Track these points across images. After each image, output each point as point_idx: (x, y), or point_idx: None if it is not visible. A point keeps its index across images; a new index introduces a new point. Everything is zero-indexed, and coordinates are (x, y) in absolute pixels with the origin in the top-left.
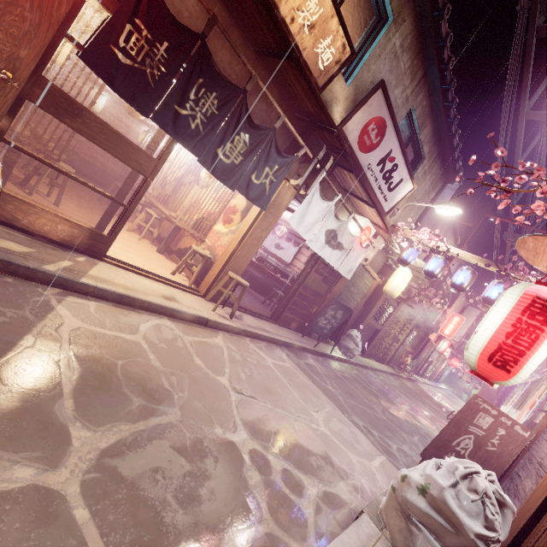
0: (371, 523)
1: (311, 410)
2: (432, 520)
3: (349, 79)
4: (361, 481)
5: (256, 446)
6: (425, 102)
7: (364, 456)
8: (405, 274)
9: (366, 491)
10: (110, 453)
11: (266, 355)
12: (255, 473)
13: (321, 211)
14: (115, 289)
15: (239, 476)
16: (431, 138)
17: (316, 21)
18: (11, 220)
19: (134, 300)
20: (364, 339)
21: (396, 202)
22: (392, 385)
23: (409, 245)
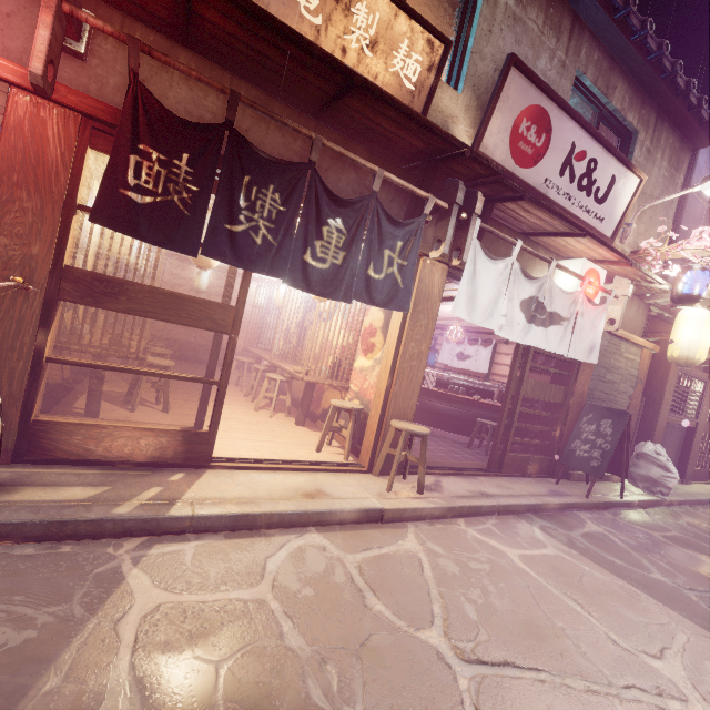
0: None
1: (646, 656)
2: None
3: (458, 85)
4: None
5: None
6: (595, 56)
7: None
8: (699, 318)
9: None
10: None
11: (502, 543)
12: None
13: (499, 277)
14: (223, 509)
15: None
16: (632, 99)
17: (376, 34)
18: (83, 454)
19: (255, 517)
20: (672, 452)
21: (619, 214)
22: None
23: (682, 268)
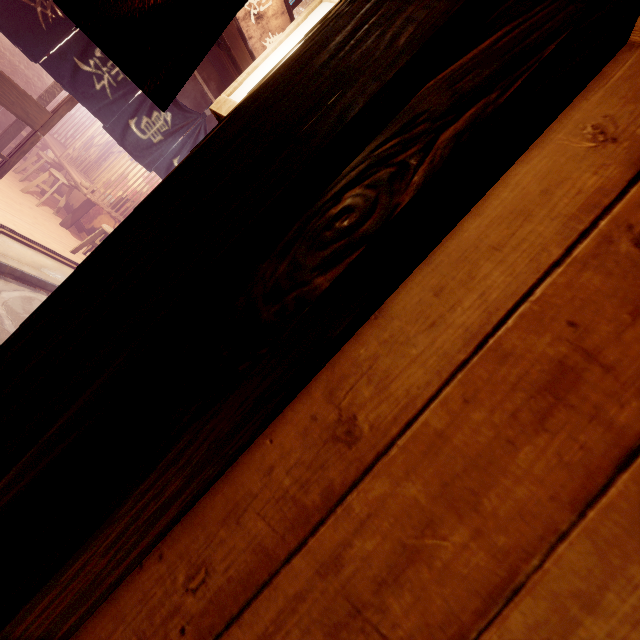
0: None
1: None
2: None
3: None
4: None
5: None
6: None
7: None
8: None
9: None
10: None
11: None
12: None
13: None
14: None
15: None
16: None
17: (265, 13)
18: None
19: (1, 265)
20: None
21: None
22: None
23: None
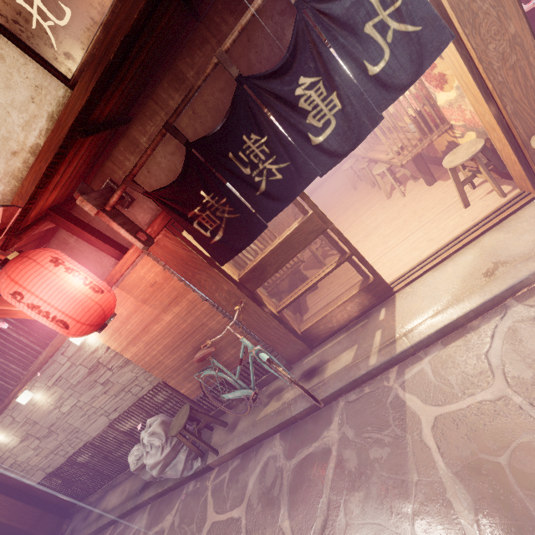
0: None
1: None
2: None
3: None
4: None
5: None
6: None
7: None
8: None
9: None
10: None
11: None
12: None
13: None
14: (426, 331)
15: None
16: None
17: None
18: (331, 330)
19: (454, 323)
20: None
21: None
22: None
23: None
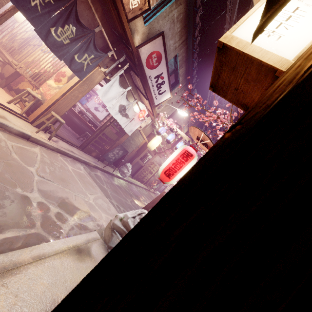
0: (97, 234)
1: (88, 193)
2: (121, 229)
3: (146, 23)
4: (103, 223)
5: (44, 201)
6: (184, 54)
7: (110, 215)
8: (159, 140)
9: (103, 227)
10: None
11: (69, 164)
12: (38, 211)
13: (118, 92)
14: None
15: (26, 210)
16: (184, 74)
17: None
18: None
19: None
20: (134, 169)
21: (161, 101)
22: (143, 193)
23: (163, 125)
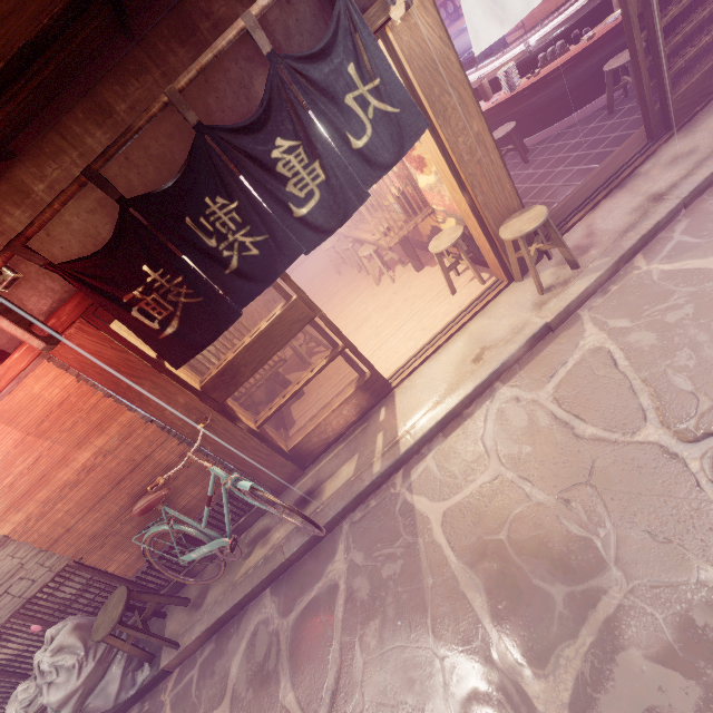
0: None
1: None
2: None
3: None
4: None
5: None
6: None
7: None
8: None
9: None
10: (579, 706)
11: (703, 255)
12: None
13: None
14: (428, 425)
15: None
16: None
17: None
18: (326, 442)
19: (452, 412)
20: None
21: None
22: None
23: None
